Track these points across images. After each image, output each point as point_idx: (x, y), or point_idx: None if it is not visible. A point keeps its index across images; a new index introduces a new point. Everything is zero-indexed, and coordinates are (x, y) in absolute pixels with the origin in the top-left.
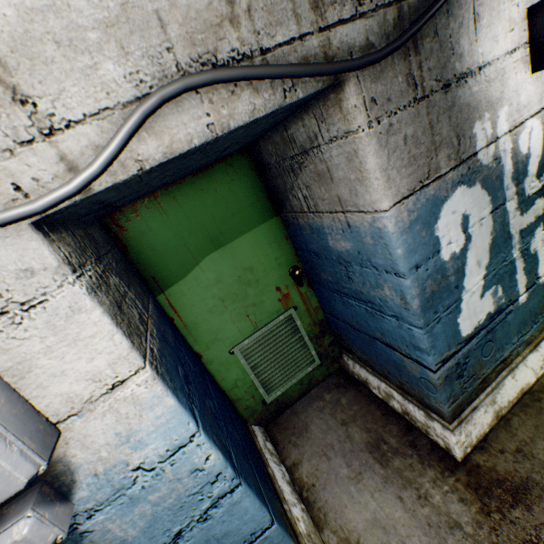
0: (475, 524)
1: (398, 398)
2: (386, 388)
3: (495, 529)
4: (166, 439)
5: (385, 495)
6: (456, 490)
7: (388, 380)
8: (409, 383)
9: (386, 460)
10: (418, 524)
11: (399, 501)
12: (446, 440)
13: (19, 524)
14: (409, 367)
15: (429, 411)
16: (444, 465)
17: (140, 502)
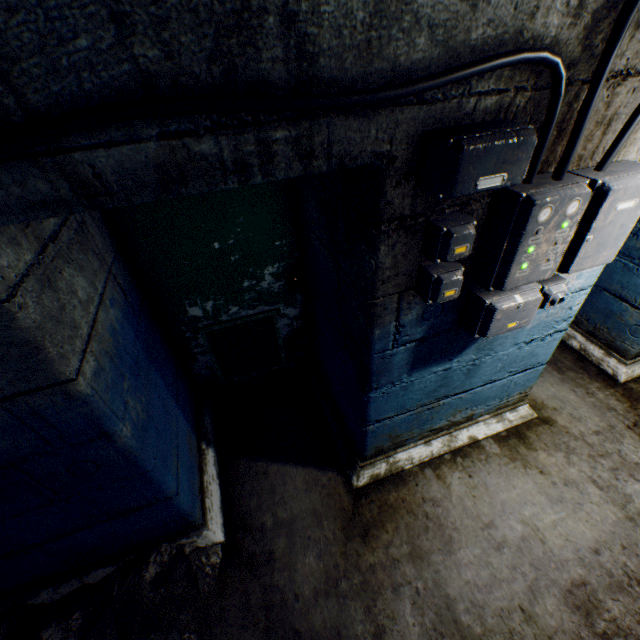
0: (625, 411)
1: (580, 339)
2: (569, 332)
3: (637, 415)
4: (584, 281)
5: (561, 387)
6: (614, 395)
7: (578, 326)
8: (608, 329)
9: (562, 371)
10: (586, 404)
11: (572, 392)
12: (616, 370)
13: (563, 284)
14: (627, 316)
15: (611, 351)
16: (607, 383)
17: (545, 311)
